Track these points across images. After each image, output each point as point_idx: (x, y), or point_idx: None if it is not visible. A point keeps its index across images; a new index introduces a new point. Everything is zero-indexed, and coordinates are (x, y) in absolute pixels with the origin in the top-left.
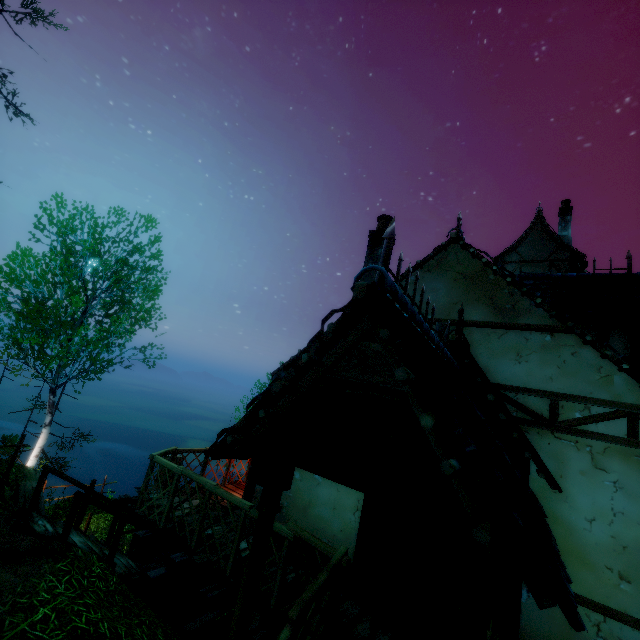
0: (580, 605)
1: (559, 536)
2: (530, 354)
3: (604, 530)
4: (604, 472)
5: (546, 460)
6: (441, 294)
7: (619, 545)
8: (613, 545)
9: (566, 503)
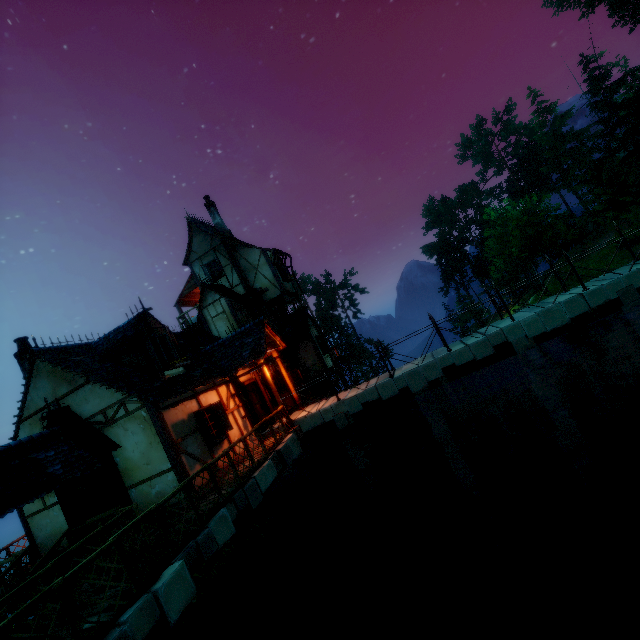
0: (144, 483)
1: (130, 464)
2: (89, 397)
3: (137, 452)
4: (128, 431)
5: (114, 439)
6: (47, 387)
7: (142, 454)
8: (141, 455)
9: (126, 451)
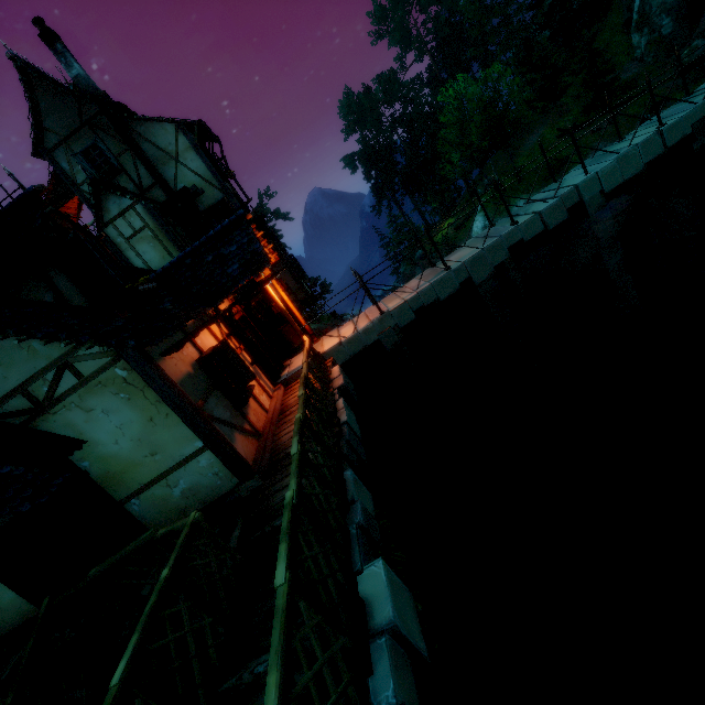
0: (154, 485)
1: (116, 465)
2: None
3: (126, 441)
4: (94, 411)
5: (65, 432)
6: None
7: (137, 441)
8: (136, 444)
9: (99, 446)
